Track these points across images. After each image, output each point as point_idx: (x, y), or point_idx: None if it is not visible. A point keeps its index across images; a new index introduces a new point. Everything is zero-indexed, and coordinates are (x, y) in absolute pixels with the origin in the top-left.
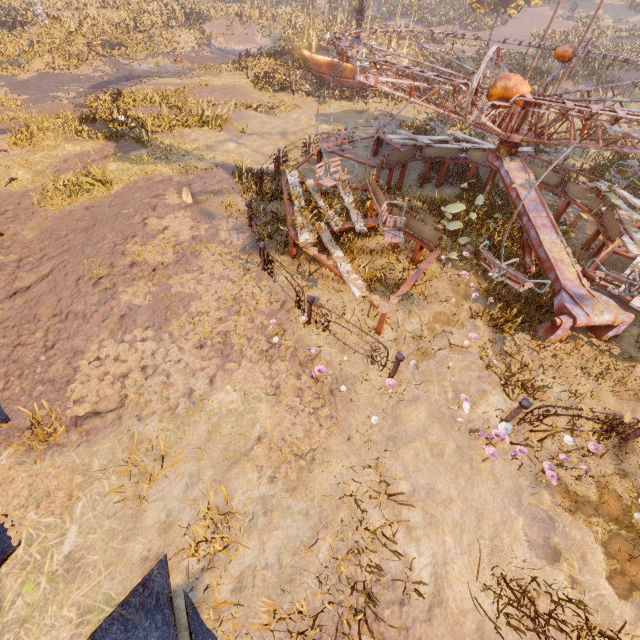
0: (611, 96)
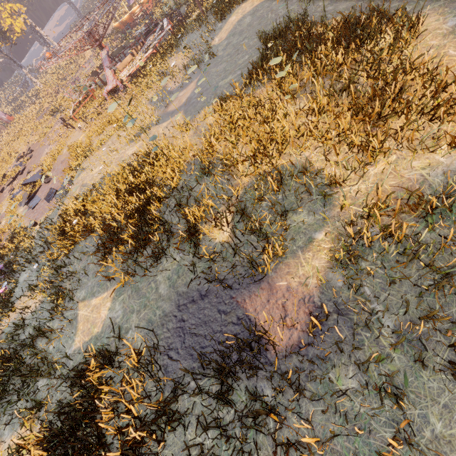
0: None
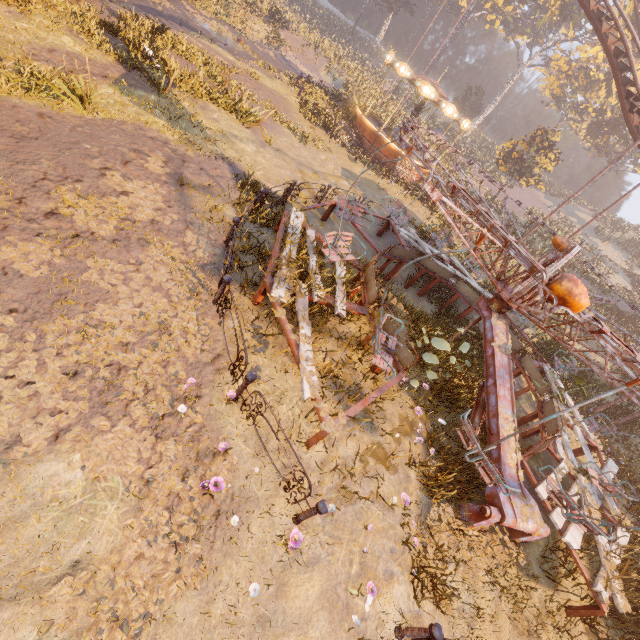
0: None
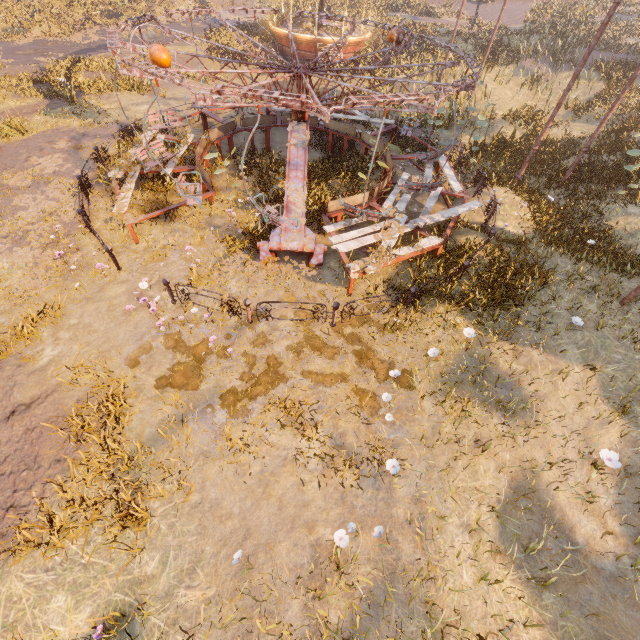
0: (565, 76)
